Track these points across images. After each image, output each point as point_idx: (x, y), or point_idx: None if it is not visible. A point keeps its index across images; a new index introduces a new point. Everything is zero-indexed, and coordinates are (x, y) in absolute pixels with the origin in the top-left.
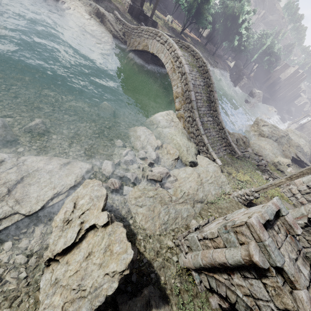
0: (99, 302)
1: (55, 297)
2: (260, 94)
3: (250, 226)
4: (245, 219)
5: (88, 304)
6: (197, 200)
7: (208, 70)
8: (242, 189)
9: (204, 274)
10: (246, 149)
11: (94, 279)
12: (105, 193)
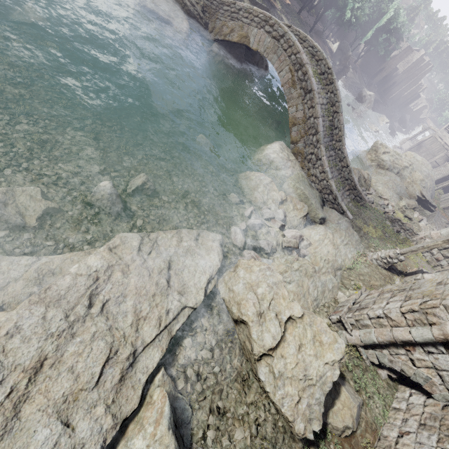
0: (329, 388)
1: (287, 387)
2: (371, 97)
3: (446, 308)
4: (437, 301)
5: (319, 391)
6: (336, 267)
7: (334, 81)
8: (382, 250)
9: (373, 350)
10: (368, 191)
11: (316, 369)
12: (281, 278)
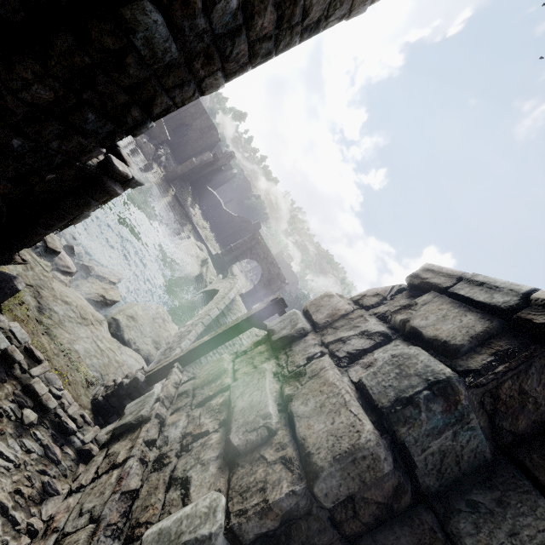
0: None
1: None
2: None
3: None
4: None
5: None
6: (41, 296)
7: None
8: None
9: None
10: None
11: None
12: None
